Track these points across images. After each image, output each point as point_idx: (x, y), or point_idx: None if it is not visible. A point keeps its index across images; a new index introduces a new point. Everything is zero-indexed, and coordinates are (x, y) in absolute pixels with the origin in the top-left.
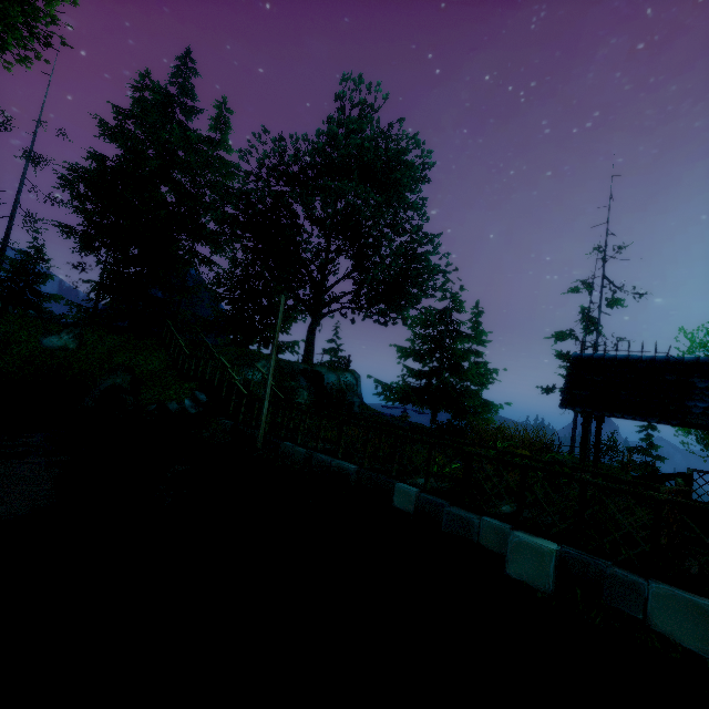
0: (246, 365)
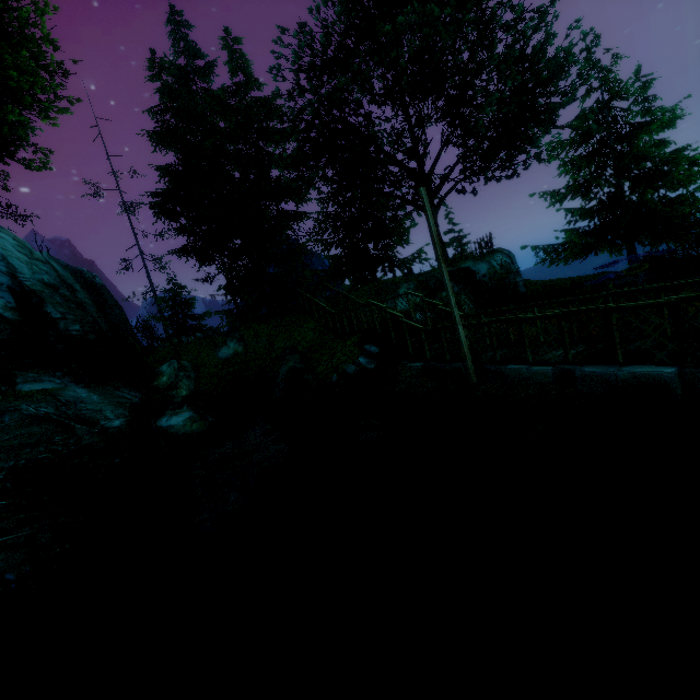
0: (396, 296)
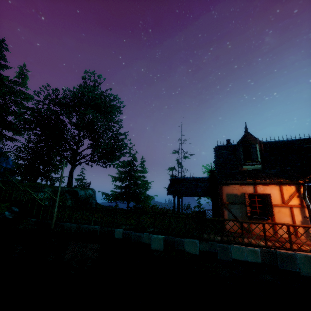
0: (40, 191)
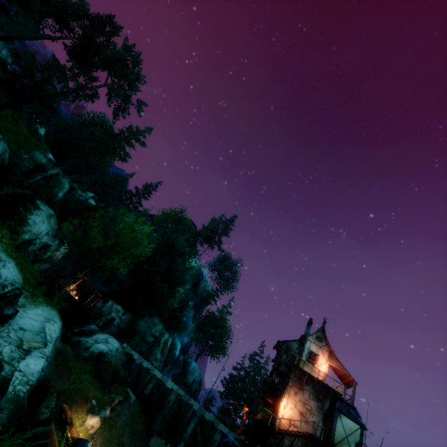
0: None
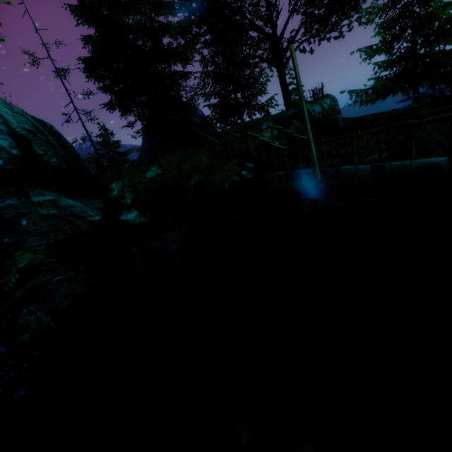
0: (263, 130)
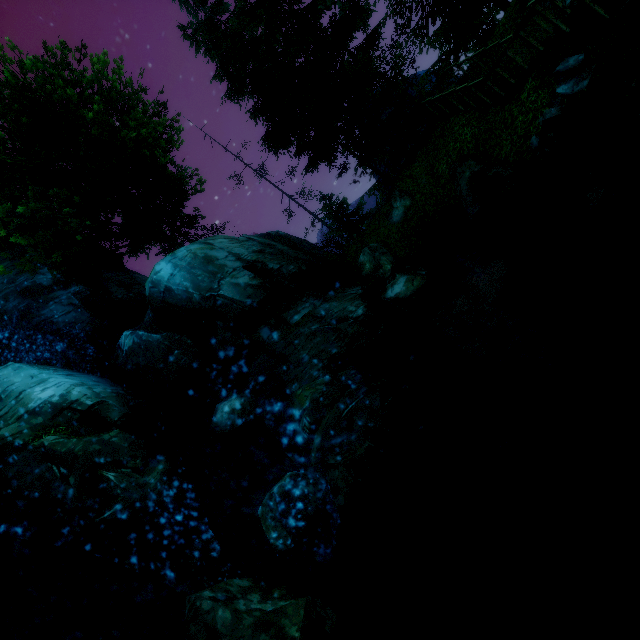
0: None
